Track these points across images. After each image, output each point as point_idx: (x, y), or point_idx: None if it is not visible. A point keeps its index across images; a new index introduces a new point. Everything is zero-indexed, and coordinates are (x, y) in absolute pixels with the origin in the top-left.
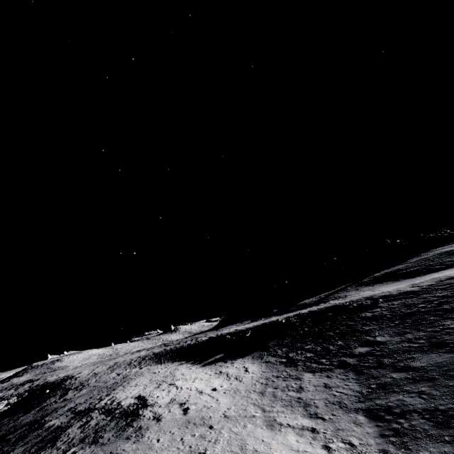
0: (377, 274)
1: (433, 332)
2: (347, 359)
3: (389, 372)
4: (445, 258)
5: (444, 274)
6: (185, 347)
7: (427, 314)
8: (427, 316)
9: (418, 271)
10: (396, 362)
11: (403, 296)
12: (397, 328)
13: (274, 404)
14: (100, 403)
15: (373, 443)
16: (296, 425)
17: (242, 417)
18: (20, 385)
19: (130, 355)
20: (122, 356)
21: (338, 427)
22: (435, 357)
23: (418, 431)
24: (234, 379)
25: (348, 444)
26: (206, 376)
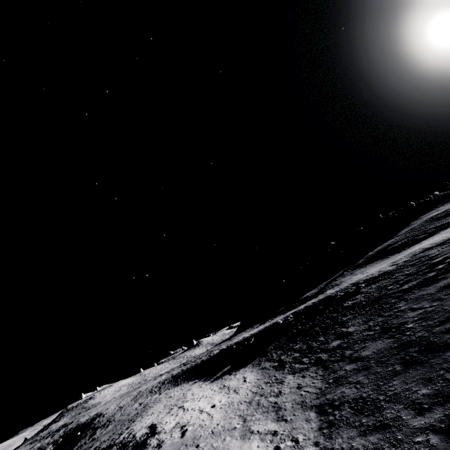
0: (370, 253)
1: (388, 316)
2: (322, 355)
3: (345, 364)
4: (429, 225)
5: (420, 247)
6: (199, 364)
7: (390, 297)
8: (390, 299)
9: (405, 244)
10: (354, 353)
11: (382, 277)
12: (365, 316)
13: (256, 413)
14: (119, 438)
15: (312, 436)
16: (264, 431)
17: (225, 431)
18: (56, 431)
19: (152, 382)
20: (146, 383)
21: (293, 426)
22: (379, 344)
23: (342, 420)
24: (233, 391)
25: (294, 441)
26: (211, 392)
